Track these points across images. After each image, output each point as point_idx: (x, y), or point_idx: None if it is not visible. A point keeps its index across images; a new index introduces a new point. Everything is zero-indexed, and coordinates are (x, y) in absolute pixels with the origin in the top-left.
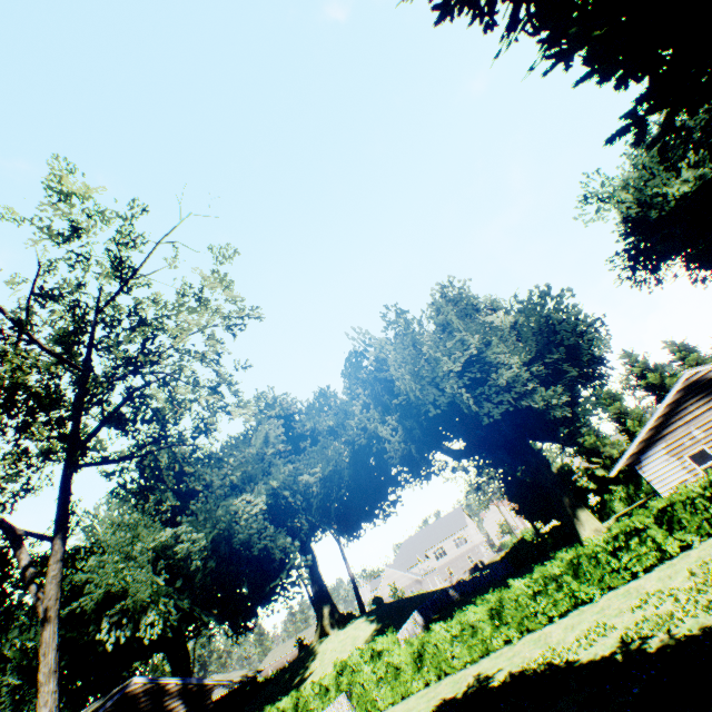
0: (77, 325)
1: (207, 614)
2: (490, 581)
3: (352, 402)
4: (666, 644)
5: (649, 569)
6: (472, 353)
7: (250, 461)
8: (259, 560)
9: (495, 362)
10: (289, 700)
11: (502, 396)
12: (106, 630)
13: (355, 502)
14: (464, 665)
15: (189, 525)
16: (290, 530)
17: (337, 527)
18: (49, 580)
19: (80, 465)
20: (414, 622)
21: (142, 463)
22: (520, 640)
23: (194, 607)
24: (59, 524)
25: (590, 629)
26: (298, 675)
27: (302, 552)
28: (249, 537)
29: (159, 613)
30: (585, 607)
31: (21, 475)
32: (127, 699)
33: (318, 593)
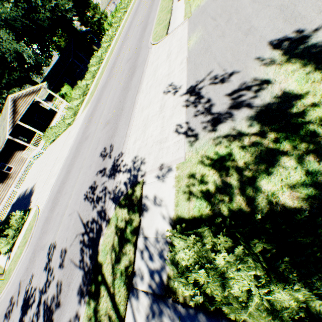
0: None
1: None
2: None
3: None
4: None
5: None
6: None
7: None
8: None
9: None
10: None
11: None
12: None
13: None
14: None
15: None
16: None
17: None
18: None
19: None
20: None
21: None
22: None
23: None
24: None
25: None
26: None
27: None
28: None
29: None
30: None
31: None
32: None
33: None
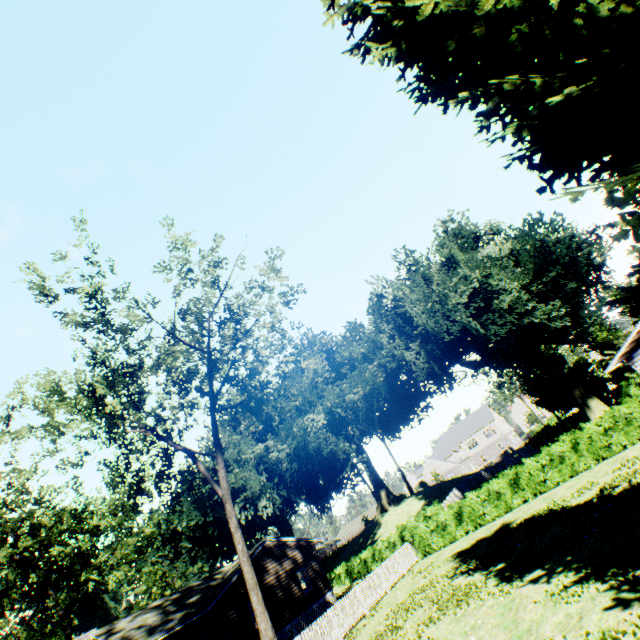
0: (199, 325)
1: (299, 499)
2: (516, 462)
3: (378, 334)
4: (623, 489)
5: (635, 442)
6: (475, 285)
7: (307, 389)
8: (328, 460)
9: (497, 288)
10: (367, 552)
11: (504, 319)
12: (238, 511)
13: (393, 411)
14: (493, 519)
15: (276, 440)
16: (345, 437)
17: (381, 432)
18: (221, 478)
19: (221, 411)
20: (454, 496)
21: (247, 403)
22: (534, 499)
23: (289, 495)
24: (217, 447)
25: (581, 486)
26: (369, 539)
27: (356, 452)
28: (319, 445)
29: (268, 499)
30: (583, 474)
31: (179, 420)
32: (266, 549)
33: (374, 481)
